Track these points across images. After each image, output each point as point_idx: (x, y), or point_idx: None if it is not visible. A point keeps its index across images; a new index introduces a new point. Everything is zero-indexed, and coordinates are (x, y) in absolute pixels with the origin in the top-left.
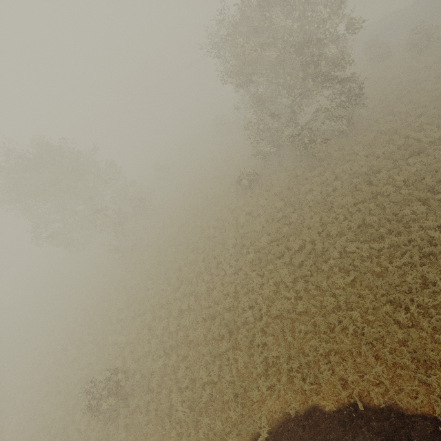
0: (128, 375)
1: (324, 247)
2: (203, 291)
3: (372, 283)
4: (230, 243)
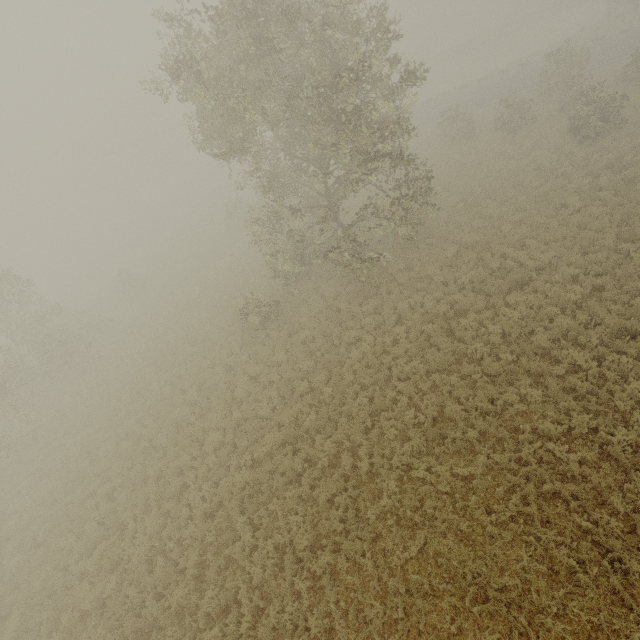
0: None
1: (374, 462)
2: (139, 559)
3: (456, 561)
4: (212, 441)
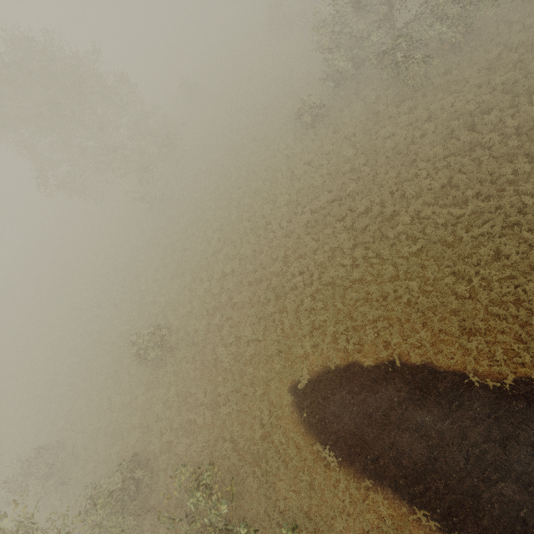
0: (171, 331)
1: (395, 210)
2: (249, 254)
3: (440, 254)
4: (282, 200)
